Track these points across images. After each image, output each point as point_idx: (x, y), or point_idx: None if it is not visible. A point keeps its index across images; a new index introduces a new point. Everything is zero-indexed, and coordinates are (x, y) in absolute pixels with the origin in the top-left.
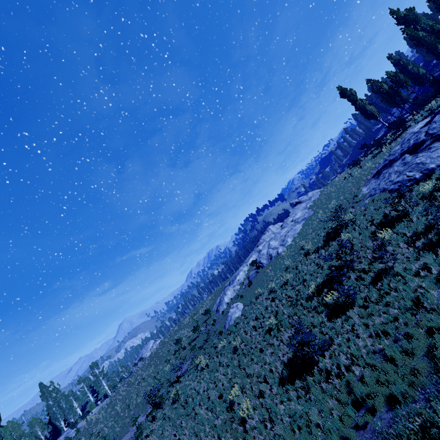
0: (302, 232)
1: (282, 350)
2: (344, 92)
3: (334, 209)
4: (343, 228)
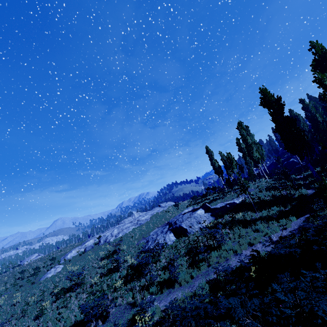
0: (125, 235)
1: (12, 323)
2: (208, 151)
3: (139, 232)
4: (116, 253)
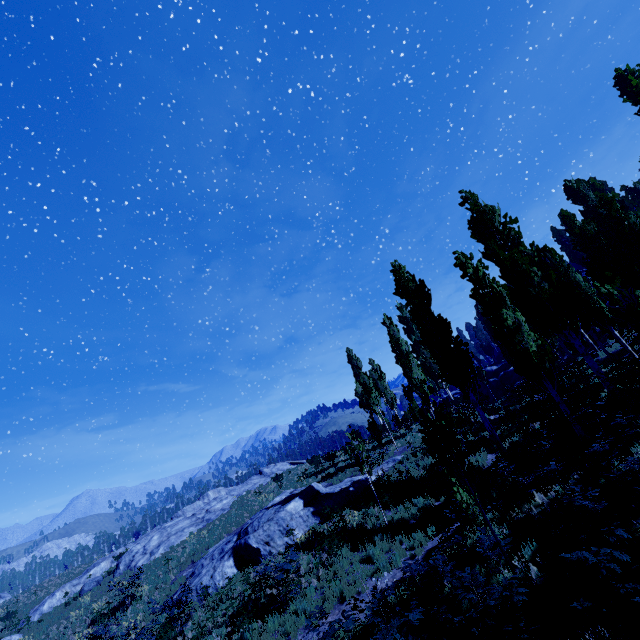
0: (167, 552)
1: None
2: (350, 359)
3: (192, 546)
4: (124, 607)
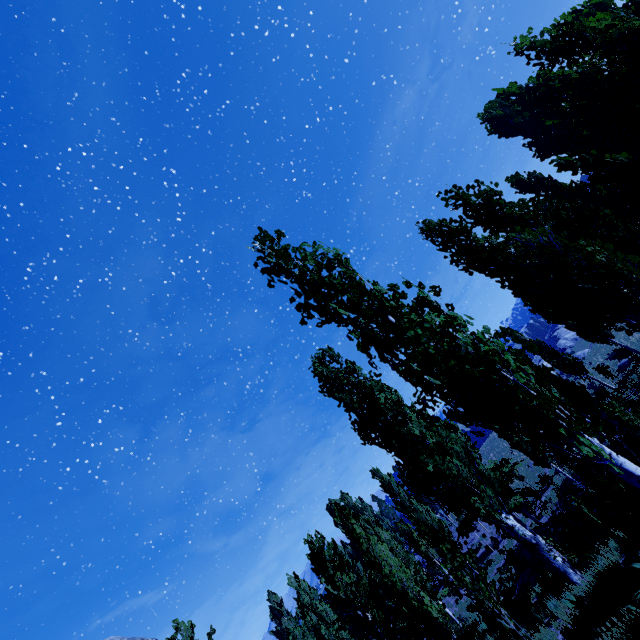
0: None
1: None
2: None
3: None
4: None
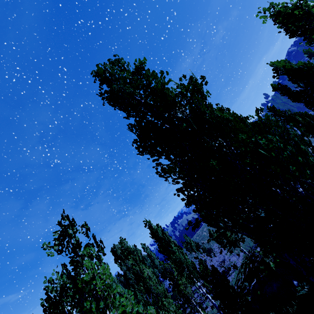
0: None
1: None
2: None
3: None
4: None
